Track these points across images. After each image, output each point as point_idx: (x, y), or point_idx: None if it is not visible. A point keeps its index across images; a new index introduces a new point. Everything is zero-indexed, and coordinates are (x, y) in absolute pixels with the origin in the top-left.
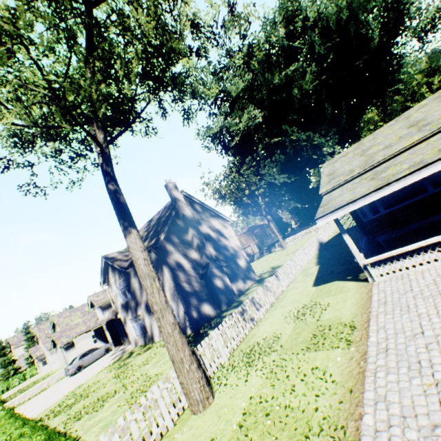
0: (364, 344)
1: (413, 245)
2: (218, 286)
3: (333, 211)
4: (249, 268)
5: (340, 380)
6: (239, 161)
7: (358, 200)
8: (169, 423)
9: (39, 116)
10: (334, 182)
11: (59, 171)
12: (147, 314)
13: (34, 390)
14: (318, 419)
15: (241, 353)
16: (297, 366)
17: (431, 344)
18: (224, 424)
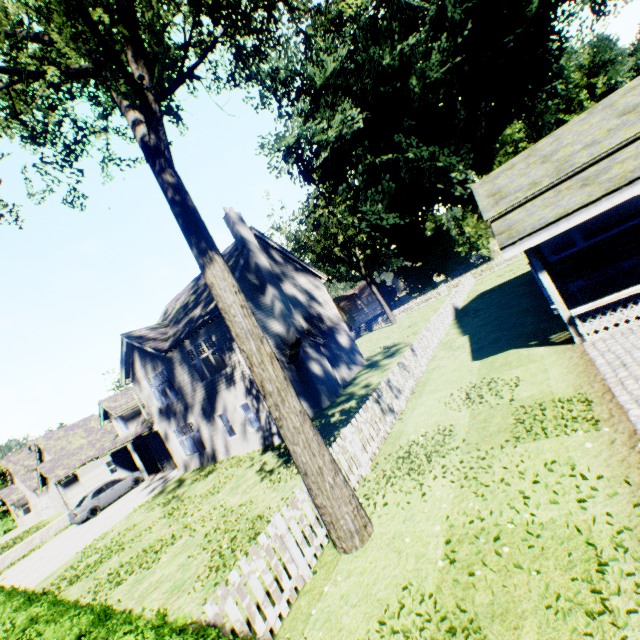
0: (623, 422)
1: None
2: (316, 374)
3: (532, 233)
4: (353, 348)
5: (611, 474)
6: (329, 190)
7: (576, 212)
8: (305, 571)
9: (14, 14)
10: (507, 202)
11: (42, 175)
12: (205, 421)
13: (19, 550)
14: (609, 534)
15: (390, 458)
16: (511, 464)
17: None
18: (413, 561)
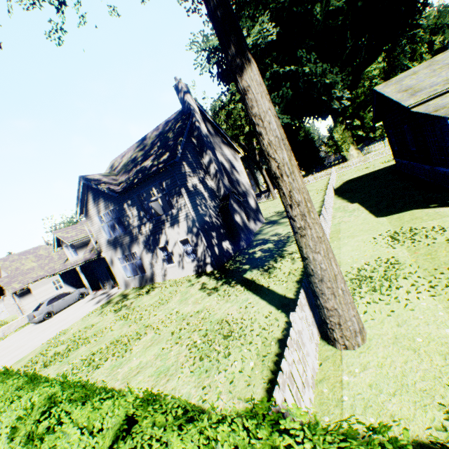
0: None
1: None
2: (238, 223)
3: None
4: (257, 209)
5: None
6: None
7: None
8: (314, 363)
9: None
10: (426, 93)
11: None
12: (148, 251)
13: None
14: None
15: None
16: None
17: None
18: (440, 358)
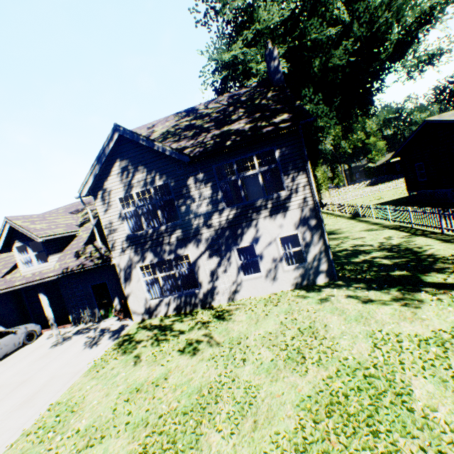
0: None
1: None
2: None
3: None
4: None
5: None
6: None
7: None
8: None
9: None
10: None
11: None
12: (213, 254)
13: None
14: None
15: None
16: None
17: None
18: None
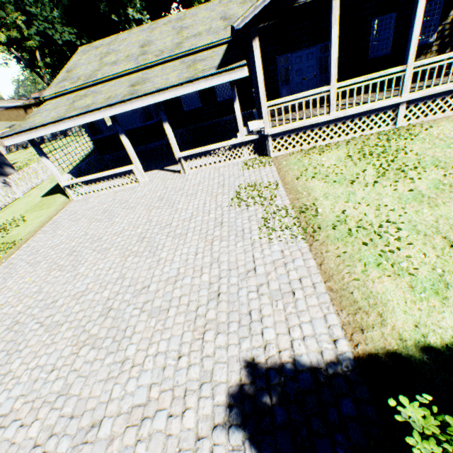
0: (4, 261)
1: (94, 176)
2: None
3: (18, 134)
4: (2, 162)
5: None
6: None
7: (40, 128)
8: None
9: None
10: (61, 86)
11: None
12: None
13: None
14: None
15: None
16: None
17: (33, 260)
18: None
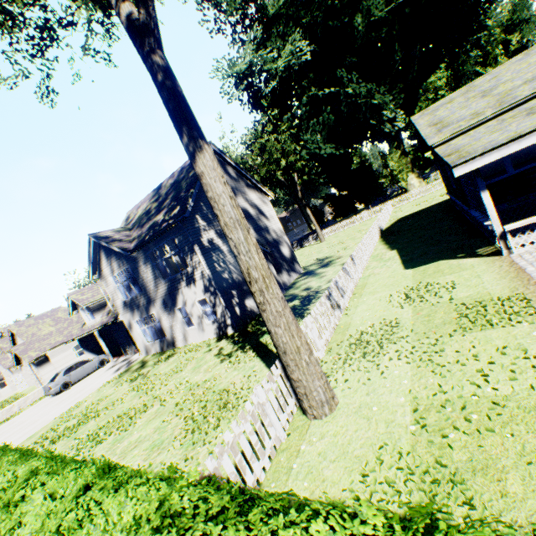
0: None
1: None
2: None
3: (485, 153)
4: (293, 258)
5: None
6: (276, 117)
7: (528, 135)
8: (281, 434)
9: None
10: (450, 129)
11: (12, 63)
12: (166, 313)
13: (0, 416)
14: None
15: (343, 345)
16: (462, 349)
17: None
18: (384, 426)
